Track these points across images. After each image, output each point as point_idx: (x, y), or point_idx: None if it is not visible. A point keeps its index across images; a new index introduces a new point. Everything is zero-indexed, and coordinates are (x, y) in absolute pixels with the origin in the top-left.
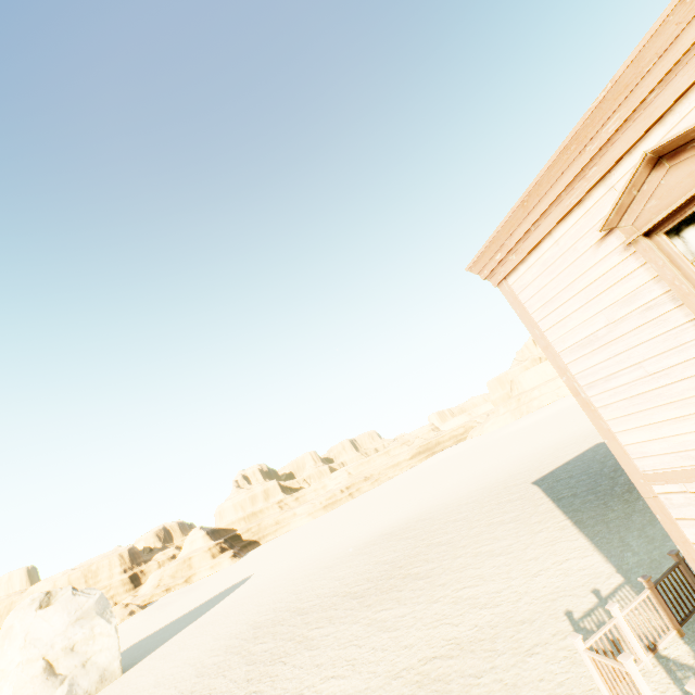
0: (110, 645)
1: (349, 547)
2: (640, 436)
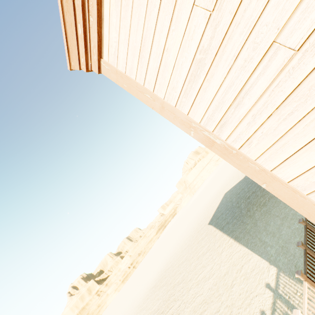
0: None
1: (135, 307)
2: (308, 159)
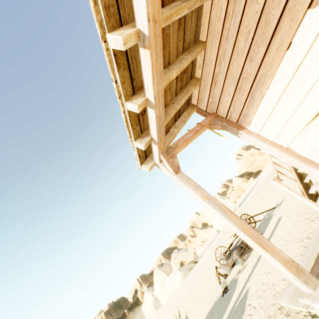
0: (230, 203)
1: None
2: None
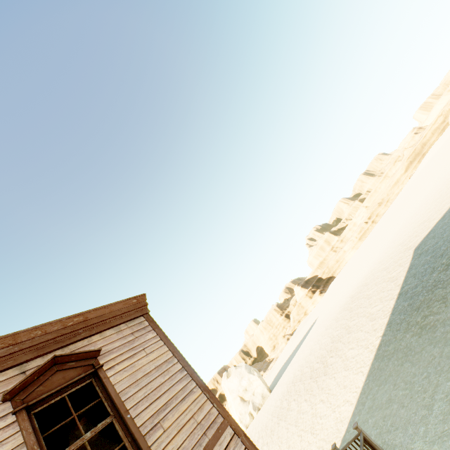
0: (259, 384)
1: (339, 307)
2: None
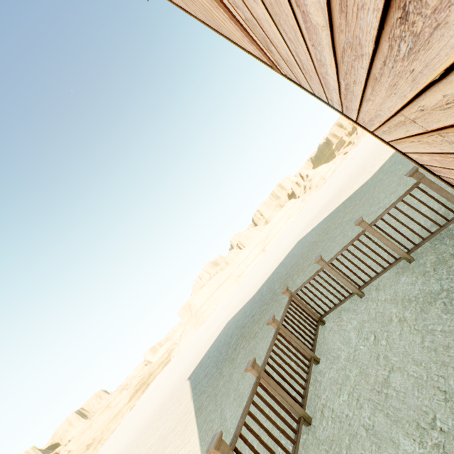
0: None
1: None
2: None
